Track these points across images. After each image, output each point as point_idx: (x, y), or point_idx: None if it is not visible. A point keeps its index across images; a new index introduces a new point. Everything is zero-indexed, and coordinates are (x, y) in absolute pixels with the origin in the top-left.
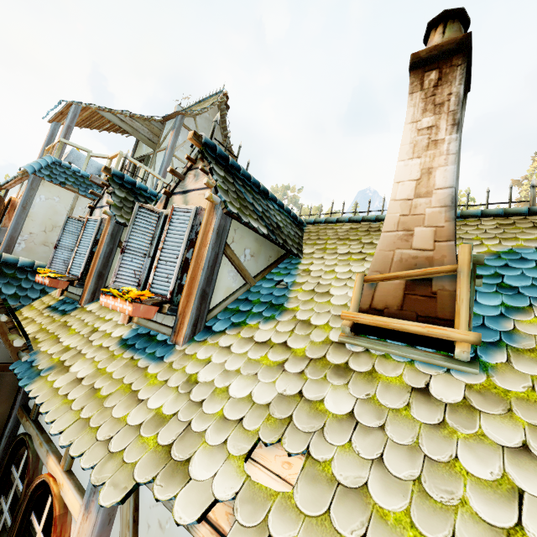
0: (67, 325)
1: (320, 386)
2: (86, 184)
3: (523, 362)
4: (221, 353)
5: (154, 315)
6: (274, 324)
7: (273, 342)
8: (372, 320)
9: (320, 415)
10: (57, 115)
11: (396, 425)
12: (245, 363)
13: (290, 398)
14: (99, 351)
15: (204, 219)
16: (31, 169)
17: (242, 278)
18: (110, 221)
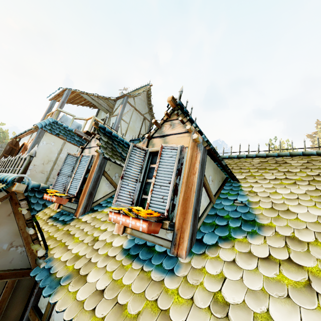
0: (70, 234)
1: None
2: (71, 134)
3: None
4: (231, 269)
5: None
6: (262, 239)
7: (276, 259)
8: None
9: None
10: (55, 96)
11: None
12: (265, 282)
13: None
14: (107, 261)
15: (188, 154)
16: (40, 125)
17: (208, 197)
18: (99, 157)
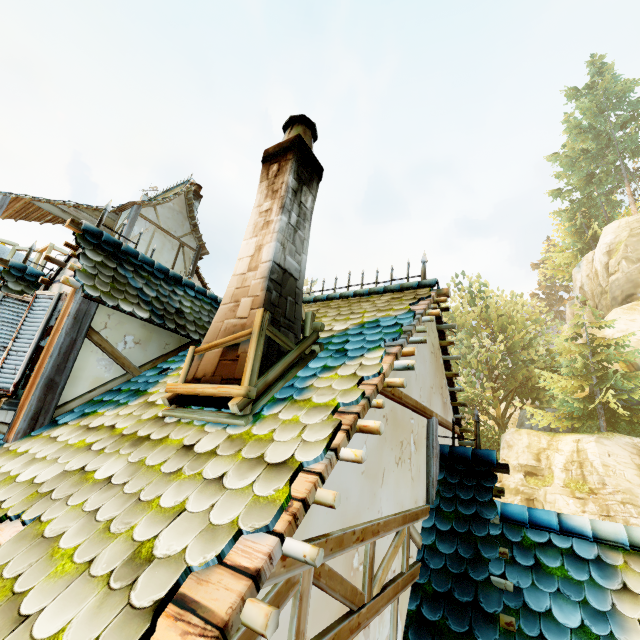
0: None
1: (107, 457)
2: None
3: (290, 410)
4: (45, 443)
5: (5, 416)
6: (121, 409)
7: (103, 426)
8: (186, 388)
9: (83, 483)
10: None
11: (139, 479)
12: (58, 449)
13: (71, 472)
14: None
15: (65, 304)
16: None
17: (120, 367)
18: None
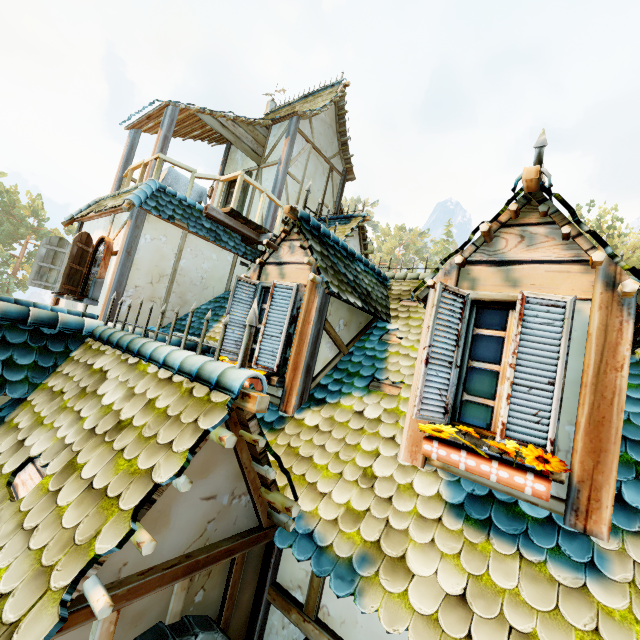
0: (303, 457)
1: None
2: (195, 216)
3: None
4: None
5: None
6: None
7: None
8: None
9: None
10: (141, 120)
11: None
12: None
13: None
14: (430, 530)
15: (593, 320)
16: (138, 201)
17: None
18: (316, 291)
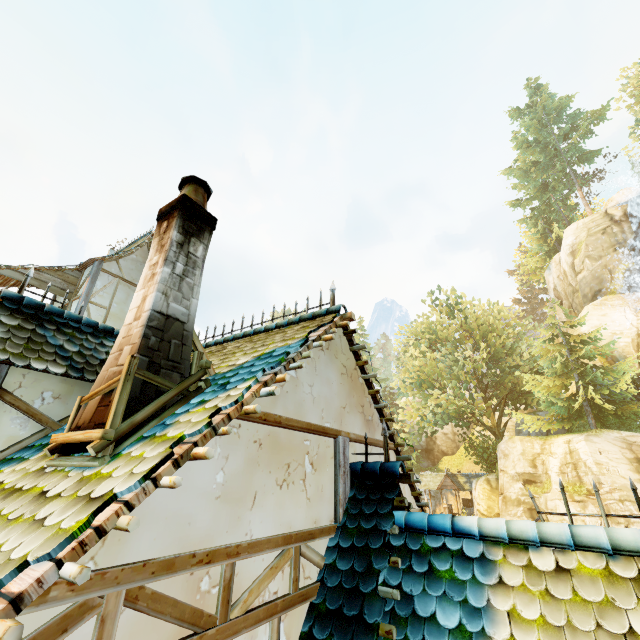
0: None
1: None
2: None
3: (144, 446)
4: None
5: None
6: (21, 464)
7: None
8: (64, 437)
9: None
10: None
11: None
12: None
13: None
14: None
15: None
16: None
17: (38, 423)
18: None
